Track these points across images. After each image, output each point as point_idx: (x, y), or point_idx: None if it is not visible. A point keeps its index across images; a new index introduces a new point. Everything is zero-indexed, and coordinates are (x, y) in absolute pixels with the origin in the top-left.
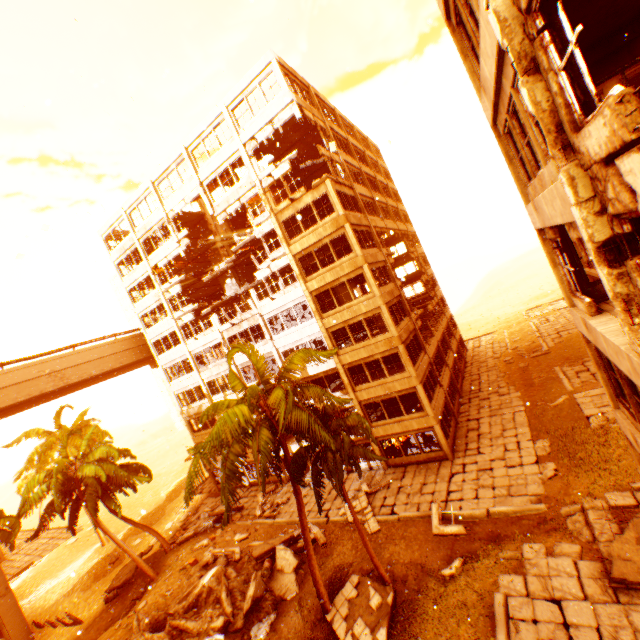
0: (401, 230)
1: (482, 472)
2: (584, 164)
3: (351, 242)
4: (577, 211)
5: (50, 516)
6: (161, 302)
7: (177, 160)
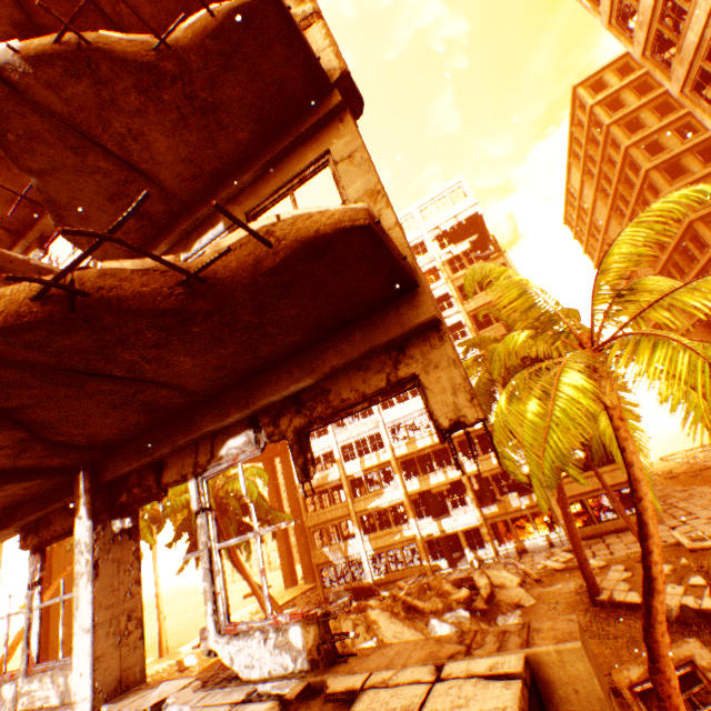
0: None
1: None
2: None
3: None
4: None
5: (185, 531)
6: None
7: None
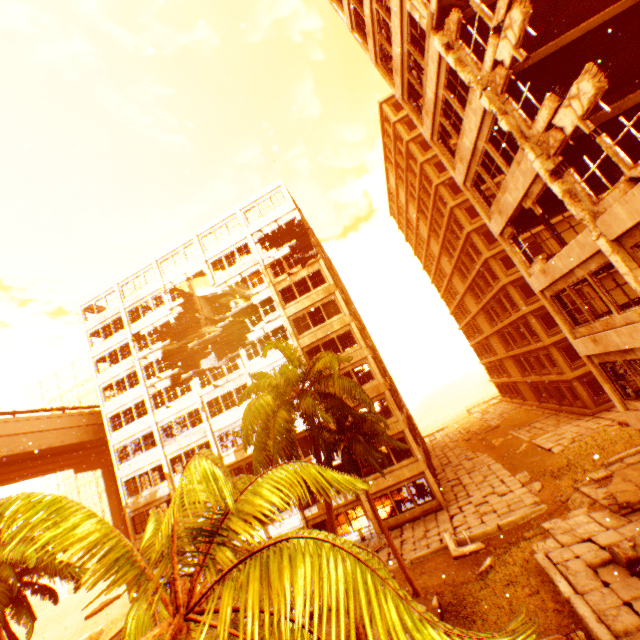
0: (362, 325)
1: (479, 505)
2: (535, 141)
3: (340, 305)
4: (536, 161)
5: None
6: (134, 369)
7: (186, 244)
